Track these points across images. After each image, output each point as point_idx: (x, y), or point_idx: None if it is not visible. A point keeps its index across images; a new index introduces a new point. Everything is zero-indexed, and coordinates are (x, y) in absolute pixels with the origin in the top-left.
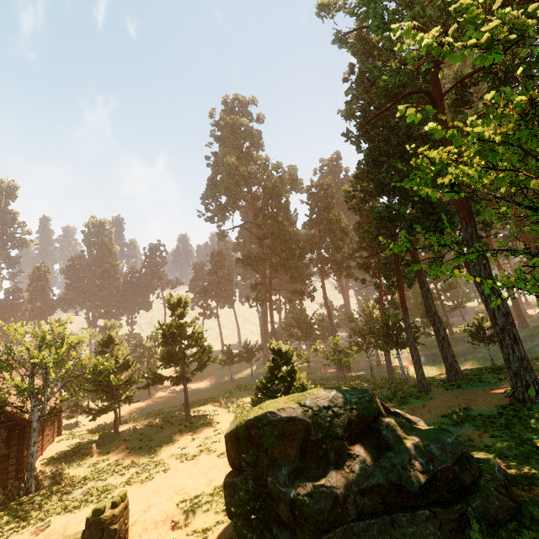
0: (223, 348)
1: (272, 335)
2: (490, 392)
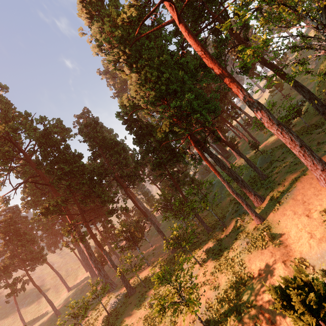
0: (54, 308)
1: (109, 261)
2: (305, 194)
